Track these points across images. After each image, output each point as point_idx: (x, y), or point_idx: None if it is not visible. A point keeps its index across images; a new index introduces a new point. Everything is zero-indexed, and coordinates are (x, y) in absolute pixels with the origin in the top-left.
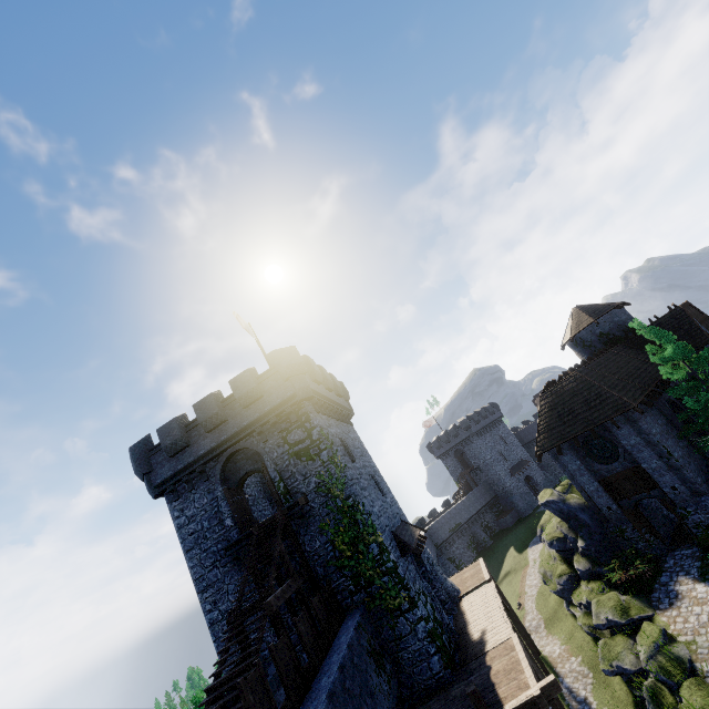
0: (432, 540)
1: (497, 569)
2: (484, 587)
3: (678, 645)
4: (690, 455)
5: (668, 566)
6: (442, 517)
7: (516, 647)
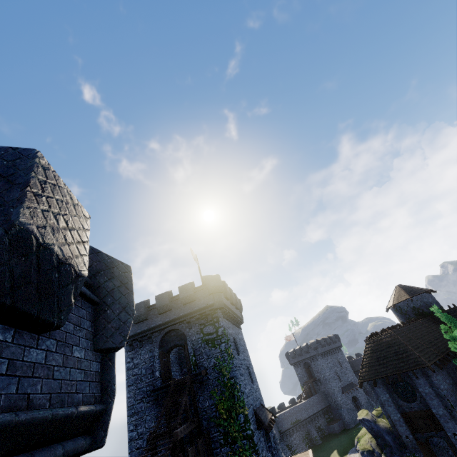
0: (278, 426)
1: None
2: None
3: None
4: None
5: None
6: (287, 411)
7: None
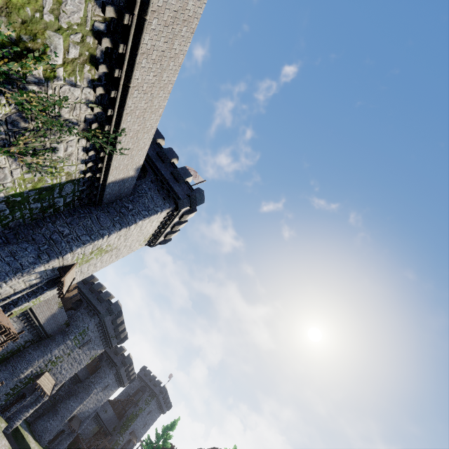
0: None
1: None
2: None
3: None
4: None
5: None
6: None
7: None
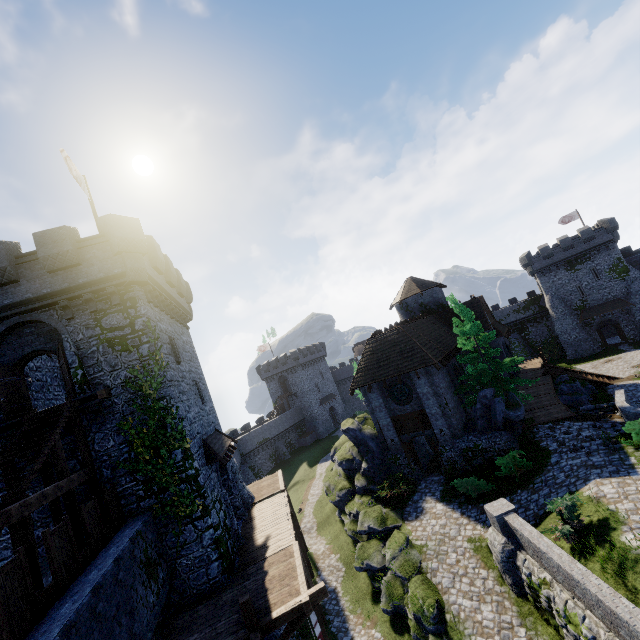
0: (240, 449)
1: (289, 479)
2: (277, 496)
3: (415, 549)
4: (458, 408)
5: (421, 488)
6: (254, 431)
7: (295, 554)
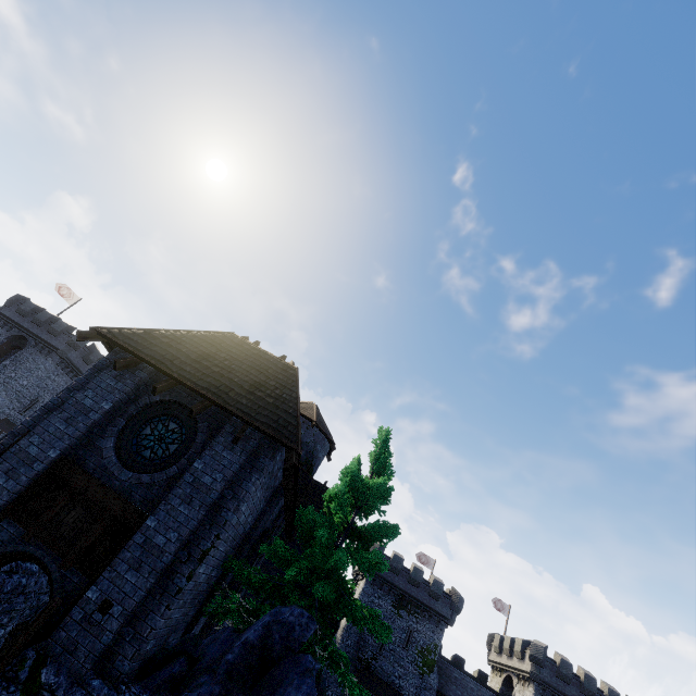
0: None
1: None
2: None
3: None
4: (195, 600)
5: None
6: None
7: None
